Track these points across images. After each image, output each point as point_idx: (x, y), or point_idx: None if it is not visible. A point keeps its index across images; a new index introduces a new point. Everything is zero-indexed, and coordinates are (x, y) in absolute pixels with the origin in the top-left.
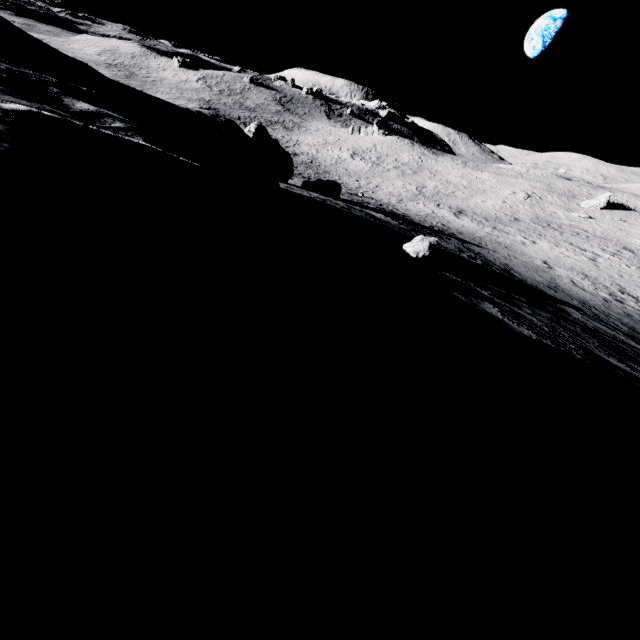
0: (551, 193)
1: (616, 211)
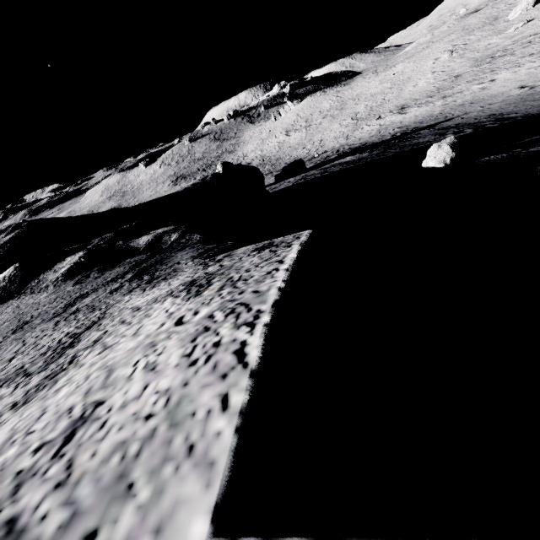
0: (471, 33)
1: None
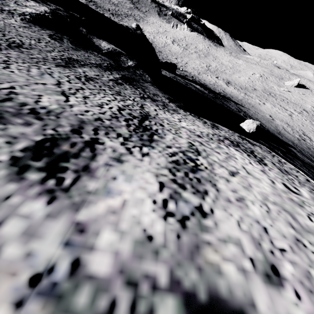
0: (272, 75)
1: (301, 88)
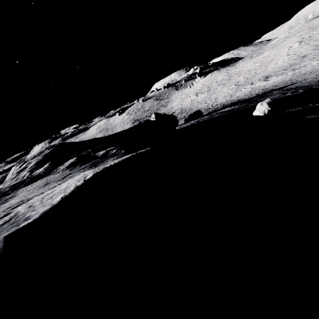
0: (314, 30)
1: None
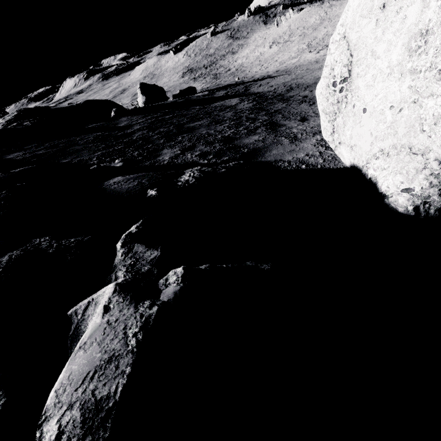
0: None
1: None
